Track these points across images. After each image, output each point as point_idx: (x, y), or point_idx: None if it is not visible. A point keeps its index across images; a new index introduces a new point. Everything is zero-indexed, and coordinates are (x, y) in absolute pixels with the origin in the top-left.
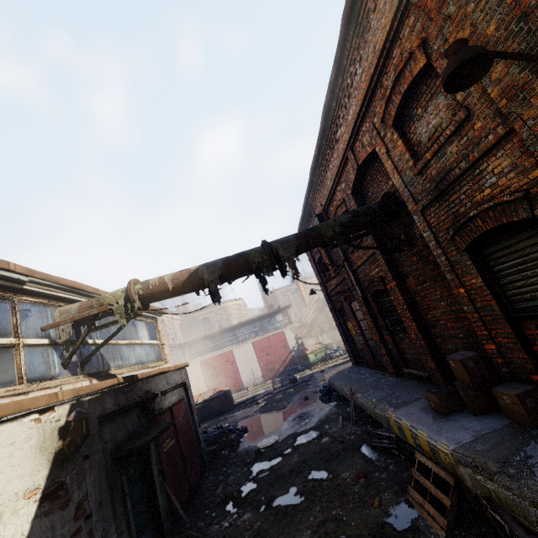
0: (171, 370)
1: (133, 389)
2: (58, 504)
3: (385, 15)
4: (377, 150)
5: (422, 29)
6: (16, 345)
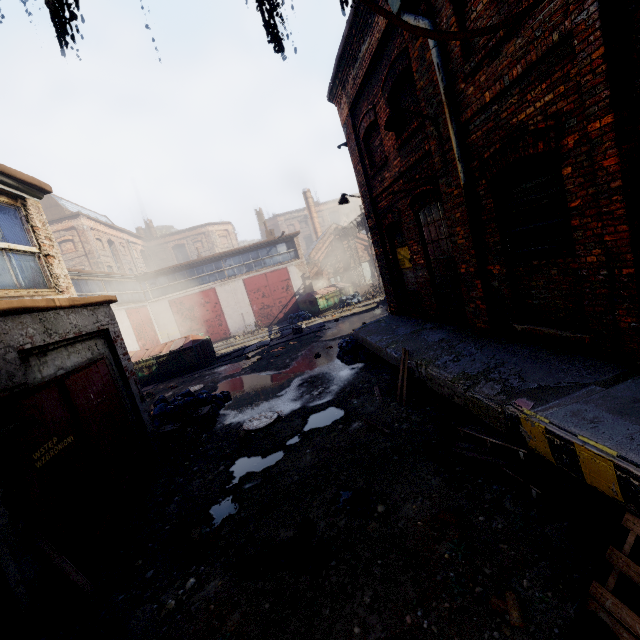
0: (59, 306)
1: None
2: None
3: None
4: None
5: None
6: None
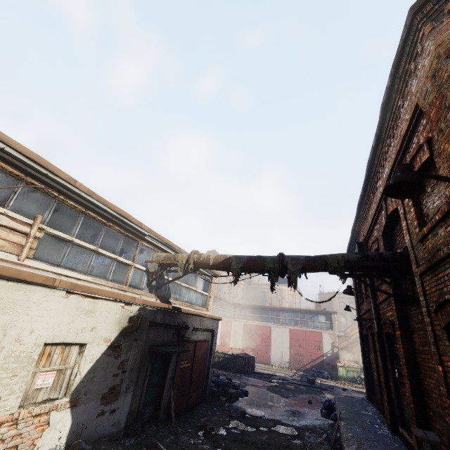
0: (206, 317)
1: (176, 316)
2: (114, 354)
3: (407, 113)
4: (398, 208)
5: (430, 130)
6: (131, 265)
